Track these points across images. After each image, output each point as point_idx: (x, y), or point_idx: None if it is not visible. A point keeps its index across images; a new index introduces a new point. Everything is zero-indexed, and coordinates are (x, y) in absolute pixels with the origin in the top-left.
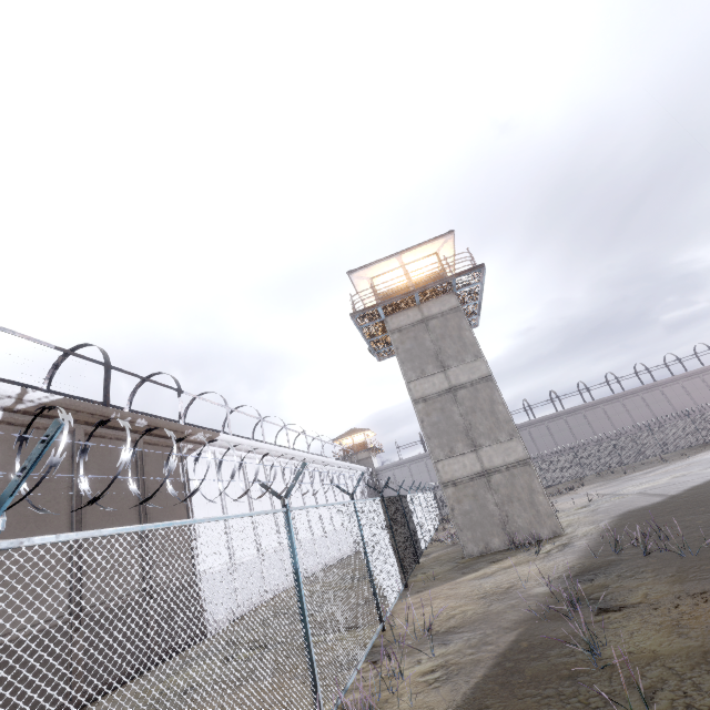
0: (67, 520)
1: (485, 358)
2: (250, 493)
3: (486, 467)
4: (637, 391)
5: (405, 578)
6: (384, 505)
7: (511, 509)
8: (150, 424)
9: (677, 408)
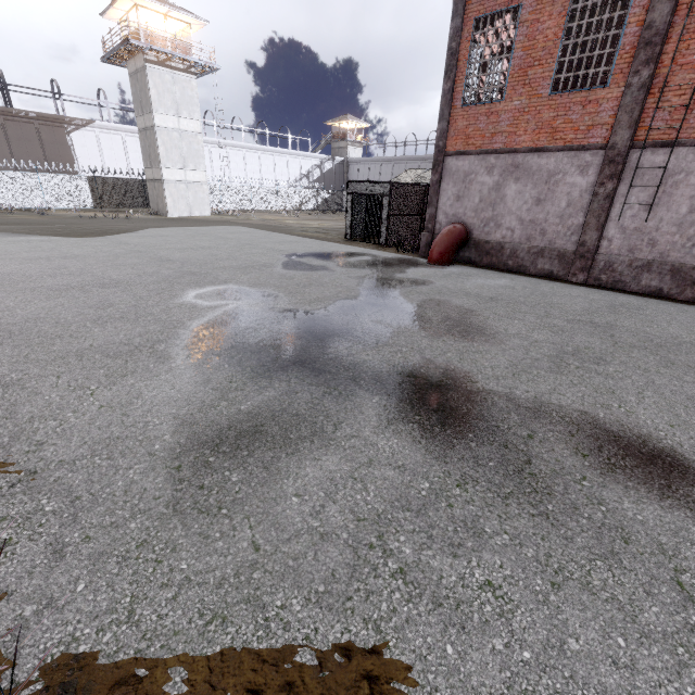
0: (8, 153)
1: (153, 114)
2: (129, 157)
3: (154, 178)
4: None
5: (101, 207)
6: (95, 180)
7: (159, 200)
8: (39, 116)
9: None
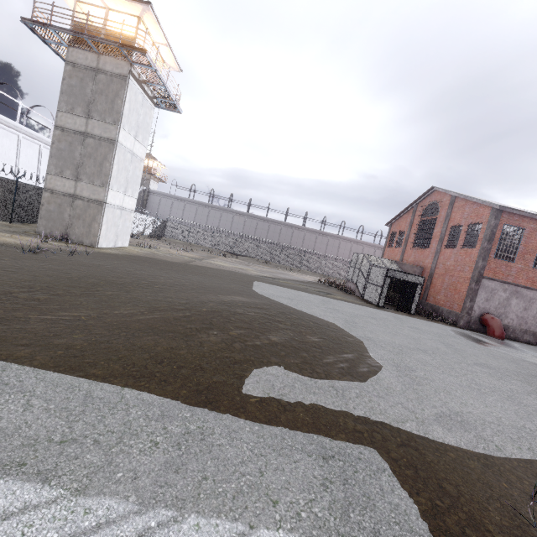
0: None
1: (120, 127)
2: None
3: (77, 193)
4: (329, 235)
5: None
6: None
7: (77, 223)
8: None
9: (339, 255)
